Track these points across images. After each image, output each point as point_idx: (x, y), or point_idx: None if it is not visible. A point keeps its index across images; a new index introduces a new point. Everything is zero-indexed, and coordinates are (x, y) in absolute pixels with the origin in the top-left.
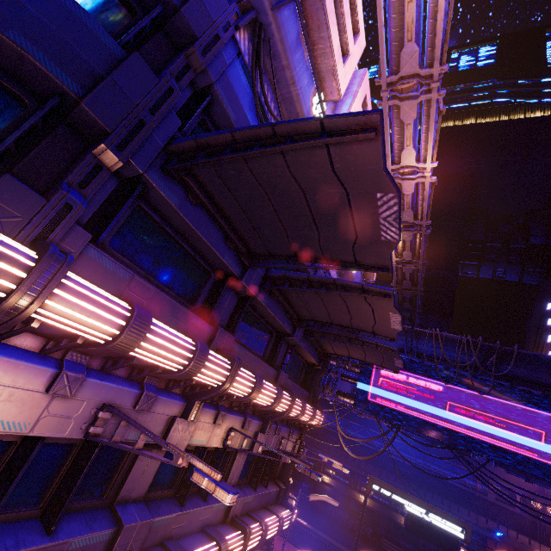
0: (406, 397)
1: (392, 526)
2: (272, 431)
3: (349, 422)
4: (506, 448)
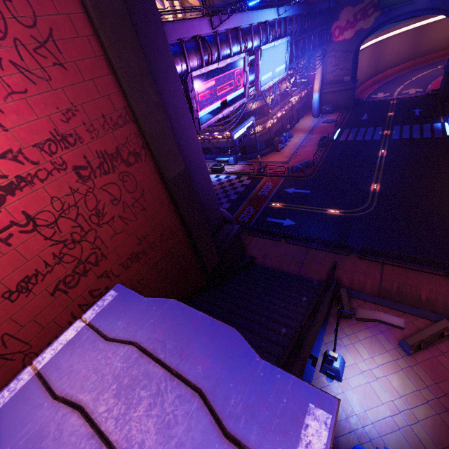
0: None
1: None
2: None
3: None
4: None
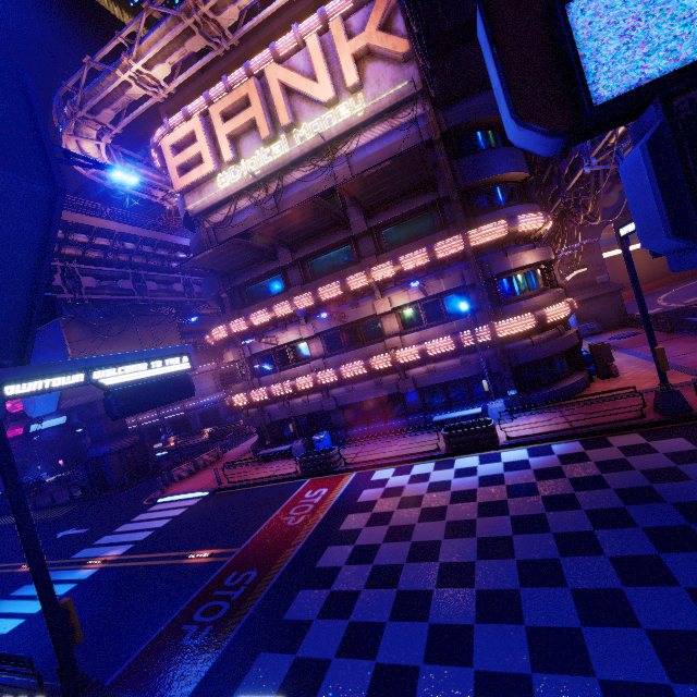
0: None
1: None
2: (398, 292)
3: None
4: None
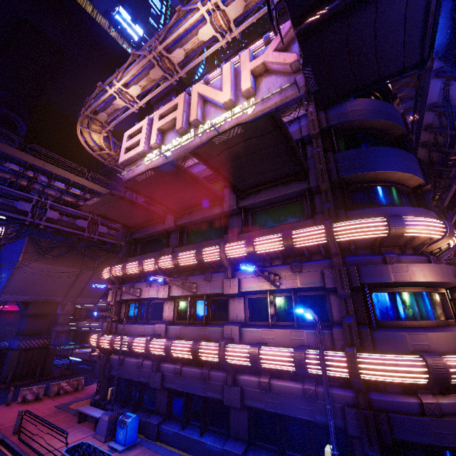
0: None
1: None
2: (250, 275)
3: None
4: None
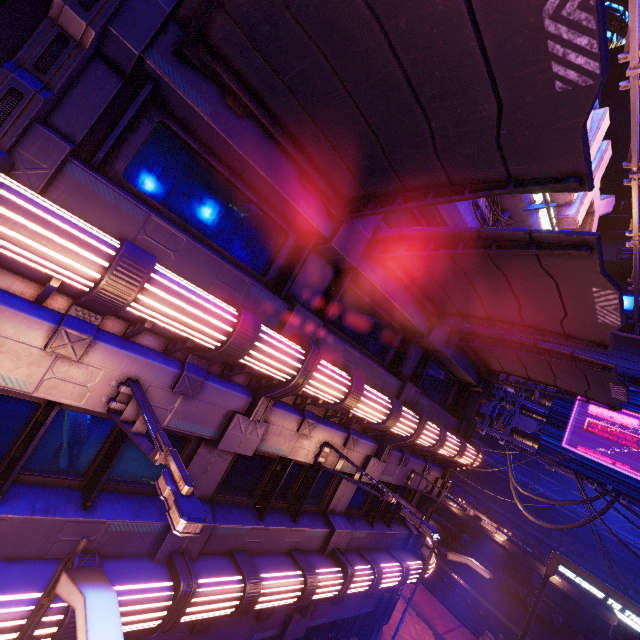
0: (637, 453)
1: (597, 625)
2: (395, 460)
3: (537, 474)
4: None
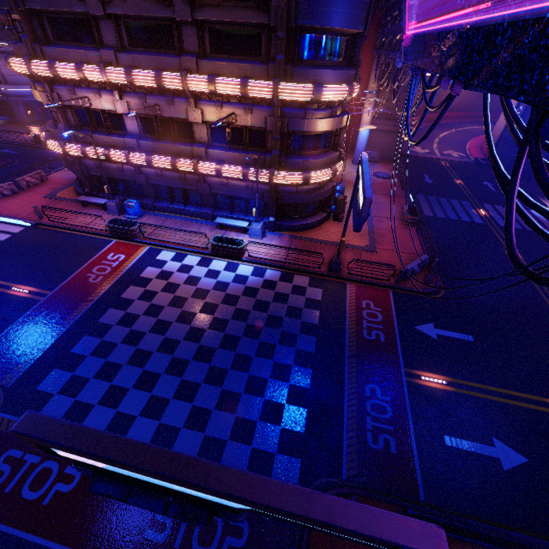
0: None
1: None
2: (211, 108)
3: None
4: (463, 23)
